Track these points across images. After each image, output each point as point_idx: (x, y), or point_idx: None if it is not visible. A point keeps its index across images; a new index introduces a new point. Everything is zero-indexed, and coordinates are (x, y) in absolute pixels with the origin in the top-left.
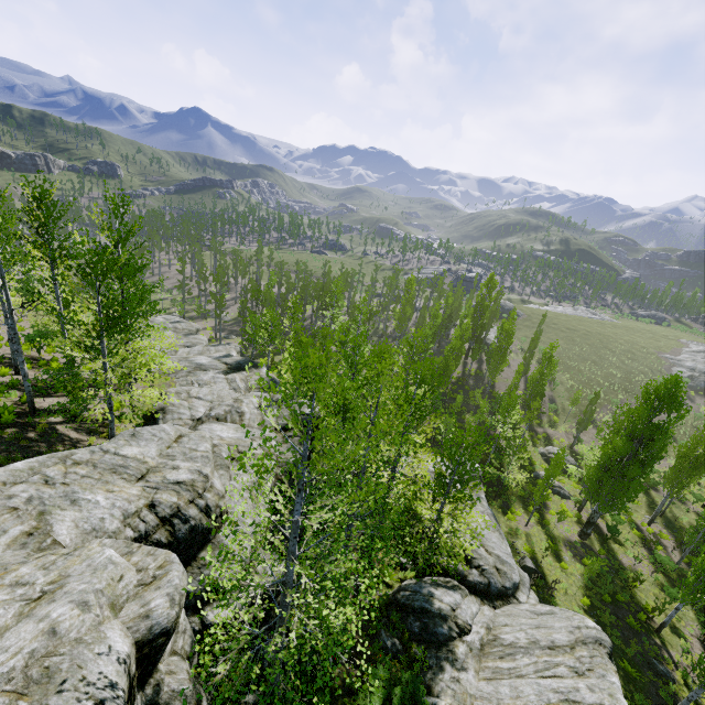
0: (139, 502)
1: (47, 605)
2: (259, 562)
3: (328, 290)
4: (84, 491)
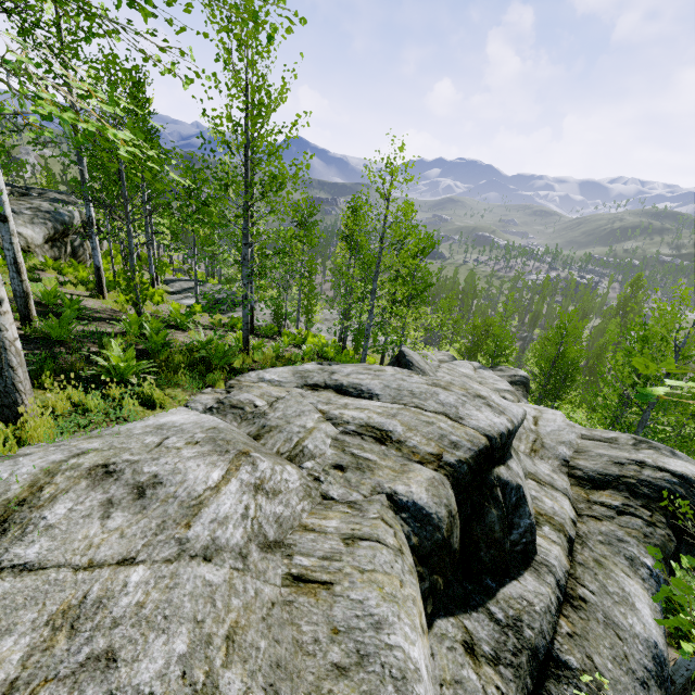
0: (498, 395)
1: (546, 411)
2: (656, 408)
3: (458, 290)
4: (468, 383)
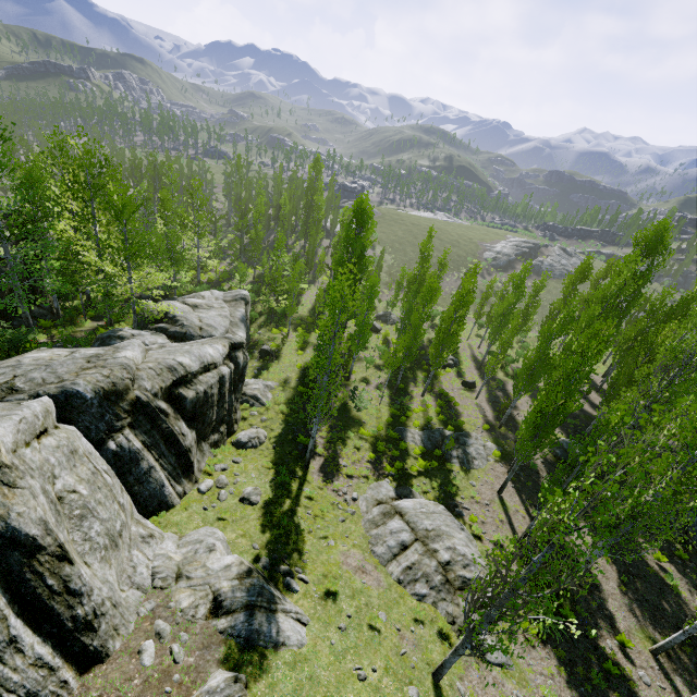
0: None
1: None
2: None
3: (161, 173)
4: None
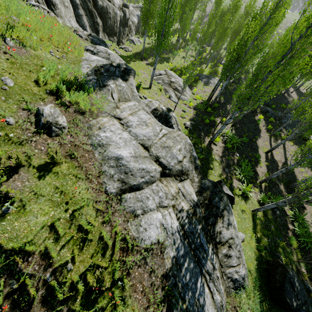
0: None
1: None
2: None
3: None
4: None
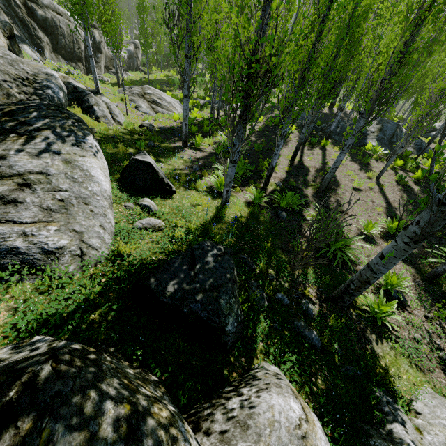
0: None
1: None
2: None
3: None
4: None
